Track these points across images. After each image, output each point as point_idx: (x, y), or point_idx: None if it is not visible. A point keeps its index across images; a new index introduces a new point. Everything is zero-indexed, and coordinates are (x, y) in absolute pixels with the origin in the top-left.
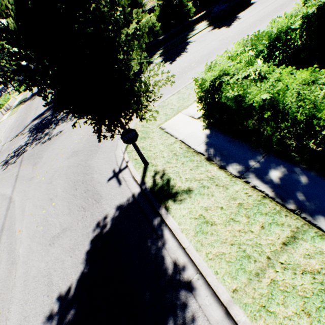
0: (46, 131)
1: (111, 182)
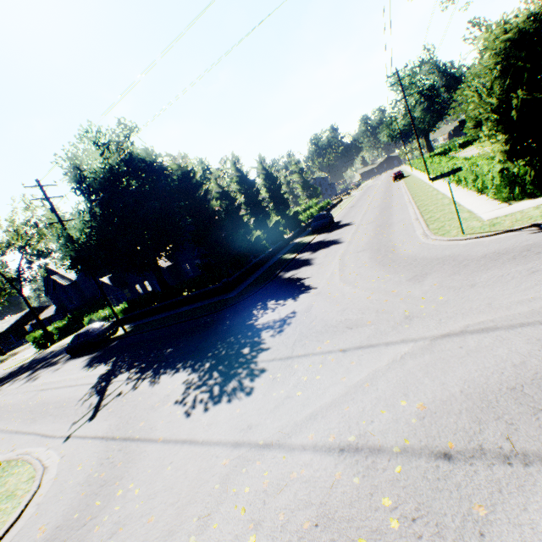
0: (231, 339)
1: None
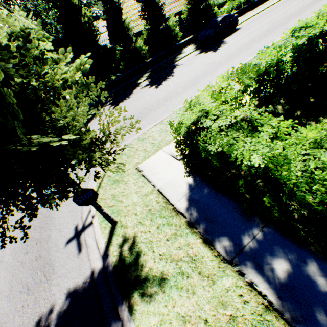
0: None
1: (70, 245)
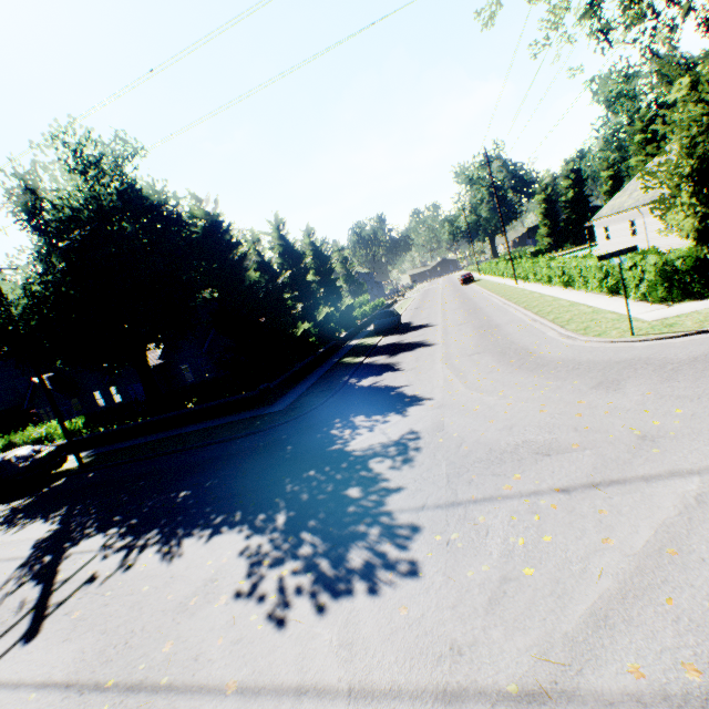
0: (311, 474)
1: None
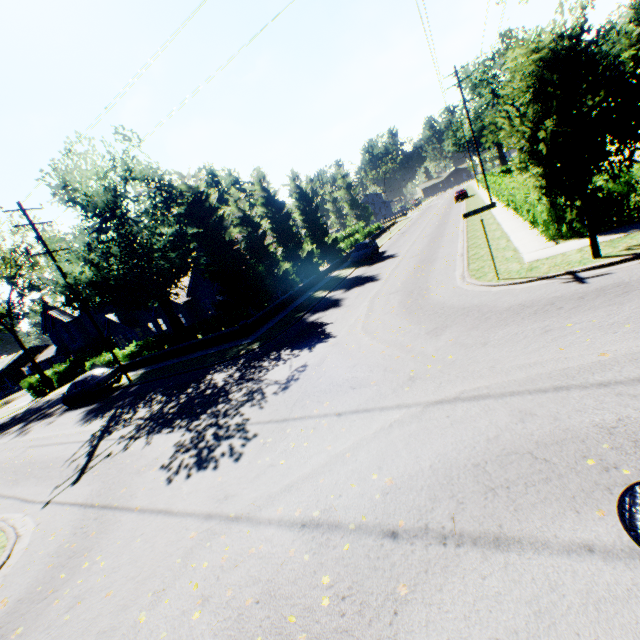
0: (234, 395)
1: (590, 281)
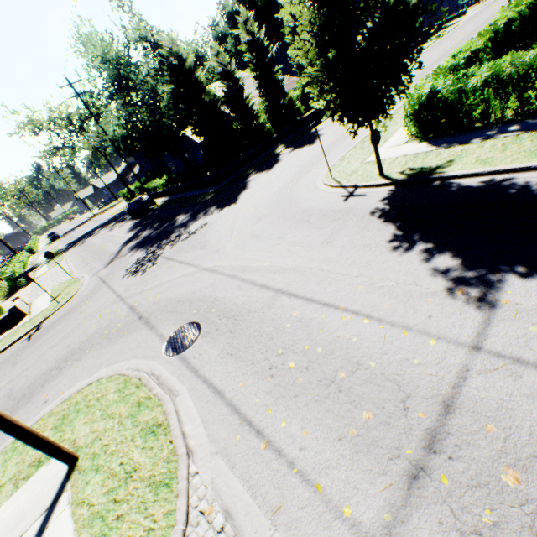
0: (173, 235)
1: (349, 200)
